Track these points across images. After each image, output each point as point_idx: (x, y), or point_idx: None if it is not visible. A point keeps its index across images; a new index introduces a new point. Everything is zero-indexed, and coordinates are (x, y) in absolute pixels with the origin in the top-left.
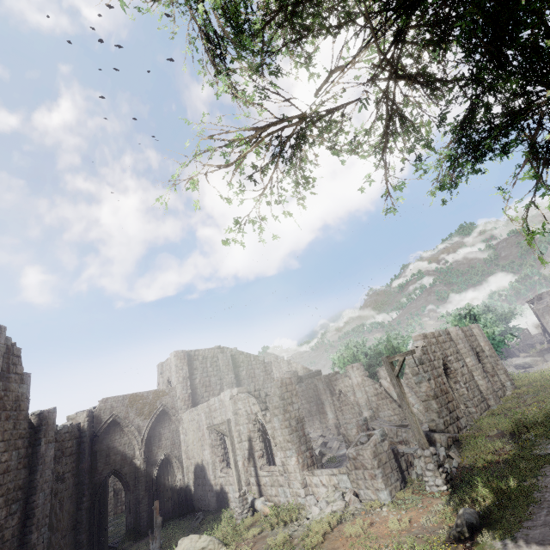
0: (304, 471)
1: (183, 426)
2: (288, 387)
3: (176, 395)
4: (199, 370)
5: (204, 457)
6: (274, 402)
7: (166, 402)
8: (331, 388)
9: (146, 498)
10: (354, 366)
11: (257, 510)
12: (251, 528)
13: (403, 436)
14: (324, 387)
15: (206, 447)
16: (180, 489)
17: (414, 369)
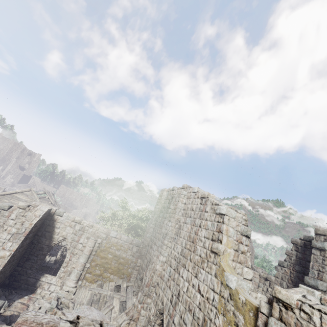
0: None
1: None
2: None
3: None
4: None
5: None
6: None
7: None
8: None
9: None
10: None
11: None
12: None
13: None
14: None
15: None
16: None
17: None
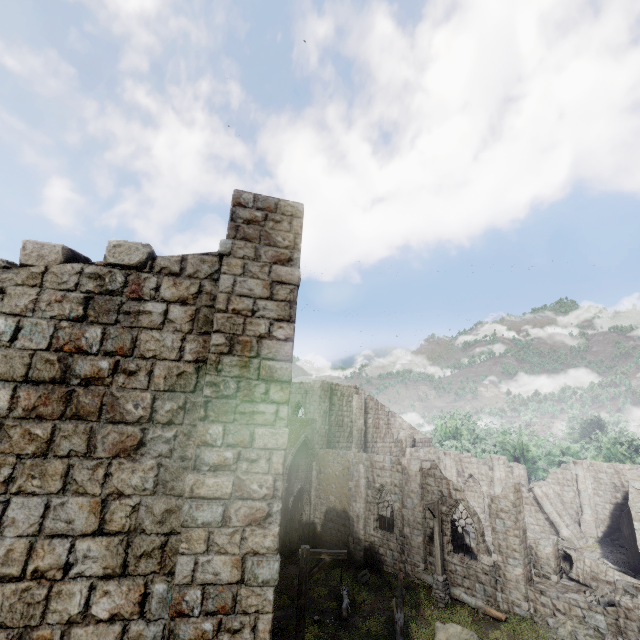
0: (527, 585)
1: (317, 462)
2: (518, 493)
3: (315, 428)
4: (336, 407)
5: (352, 508)
6: (502, 505)
7: (307, 433)
8: (459, 468)
9: (282, 526)
10: (501, 459)
11: (450, 597)
12: (474, 623)
13: (615, 578)
14: (451, 464)
15: (360, 500)
16: (305, 524)
17: (638, 514)
